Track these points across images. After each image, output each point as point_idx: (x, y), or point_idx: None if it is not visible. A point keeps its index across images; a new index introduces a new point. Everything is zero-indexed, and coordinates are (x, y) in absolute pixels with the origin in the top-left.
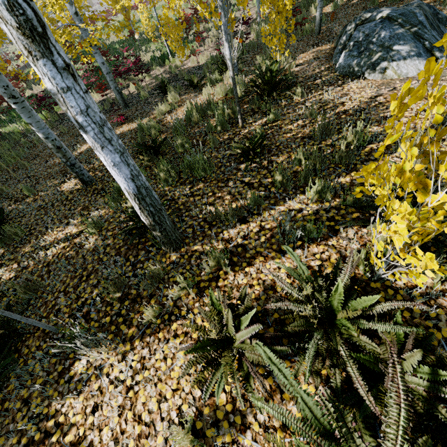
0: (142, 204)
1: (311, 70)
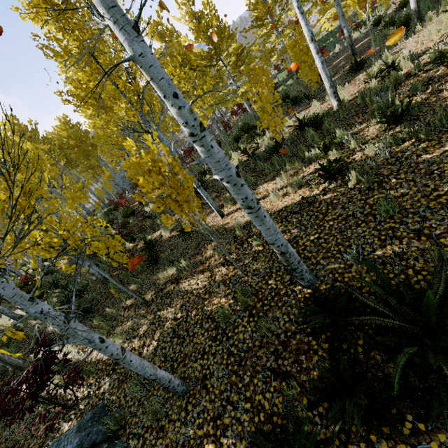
0: None
1: None
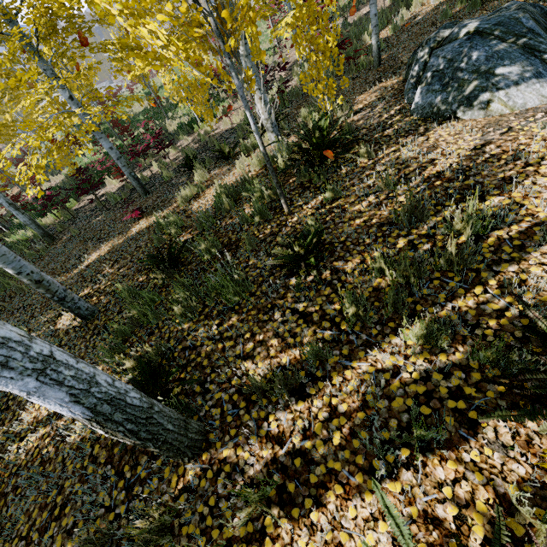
0: (109, 426)
1: (377, 116)
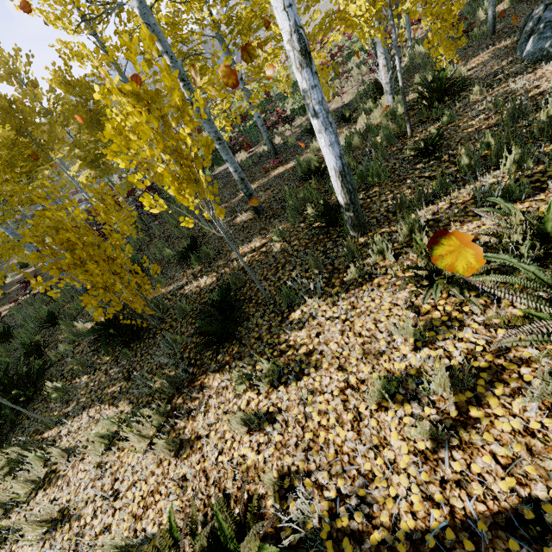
0: (344, 181)
1: (489, 69)
